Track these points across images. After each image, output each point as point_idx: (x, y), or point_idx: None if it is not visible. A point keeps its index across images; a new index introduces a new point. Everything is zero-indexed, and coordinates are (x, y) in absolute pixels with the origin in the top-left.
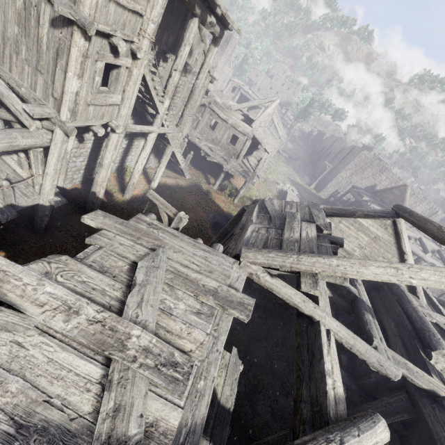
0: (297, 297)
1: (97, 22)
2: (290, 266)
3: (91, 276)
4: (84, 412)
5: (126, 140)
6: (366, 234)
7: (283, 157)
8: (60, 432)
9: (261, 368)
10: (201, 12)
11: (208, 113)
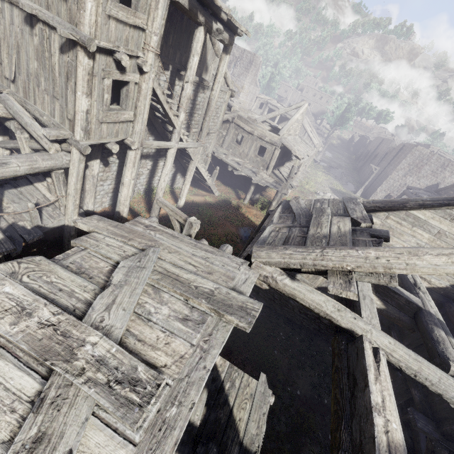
0: (329, 305)
1: (99, 40)
2: (312, 264)
3: (62, 276)
4: None
5: (150, 161)
6: (426, 230)
7: (321, 166)
8: None
9: (307, 402)
10: (206, 20)
11: (233, 129)
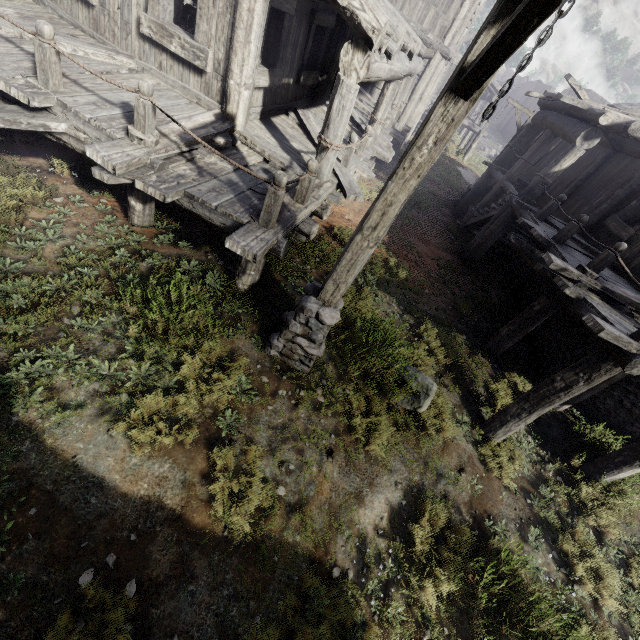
0: None
1: None
2: None
3: None
4: None
5: None
6: None
7: None
8: None
9: None
10: None
11: None
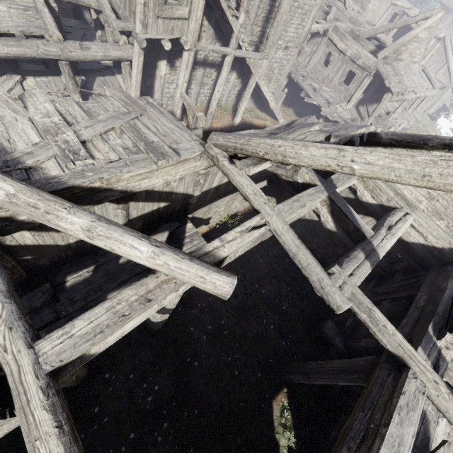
0: (249, 188)
1: None
2: (240, 148)
3: (75, 109)
4: (18, 149)
5: (215, 71)
6: None
7: (451, 118)
8: (3, 149)
9: (266, 300)
10: None
11: (324, 45)
